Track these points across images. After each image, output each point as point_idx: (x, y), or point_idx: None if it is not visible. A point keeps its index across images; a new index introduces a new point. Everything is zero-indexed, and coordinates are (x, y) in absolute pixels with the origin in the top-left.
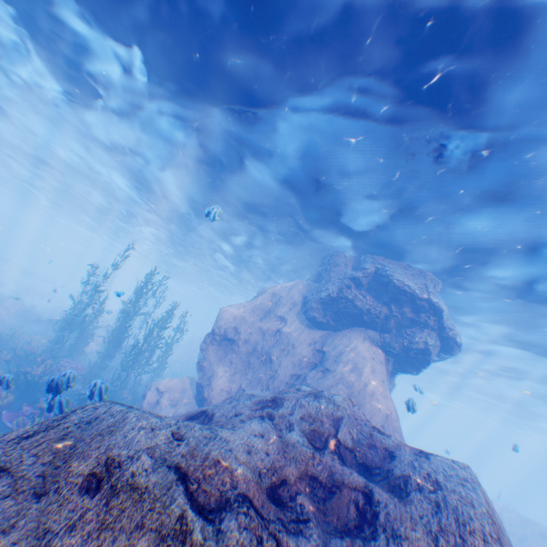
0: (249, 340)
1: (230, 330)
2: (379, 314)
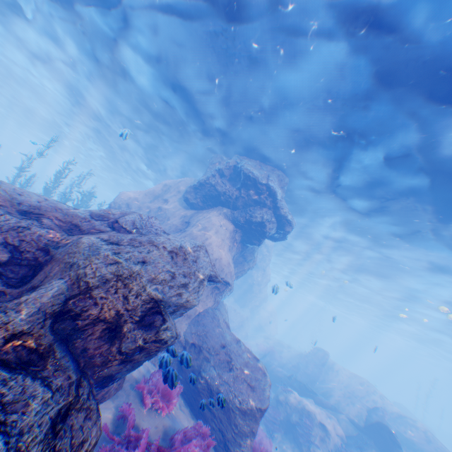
0: None
1: (124, 206)
2: (232, 196)
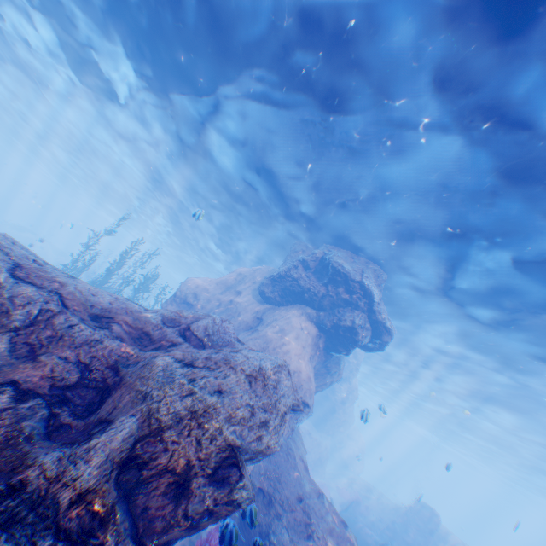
0: (204, 305)
1: (189, 294)
2: (317, 292)
